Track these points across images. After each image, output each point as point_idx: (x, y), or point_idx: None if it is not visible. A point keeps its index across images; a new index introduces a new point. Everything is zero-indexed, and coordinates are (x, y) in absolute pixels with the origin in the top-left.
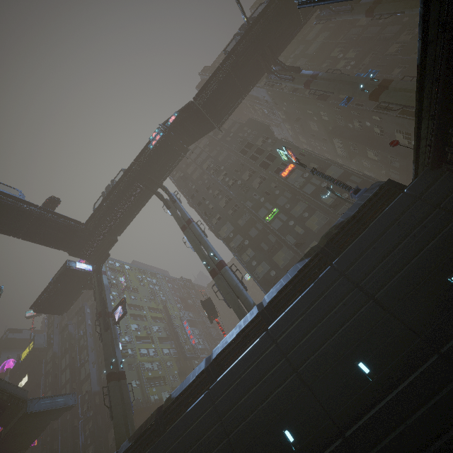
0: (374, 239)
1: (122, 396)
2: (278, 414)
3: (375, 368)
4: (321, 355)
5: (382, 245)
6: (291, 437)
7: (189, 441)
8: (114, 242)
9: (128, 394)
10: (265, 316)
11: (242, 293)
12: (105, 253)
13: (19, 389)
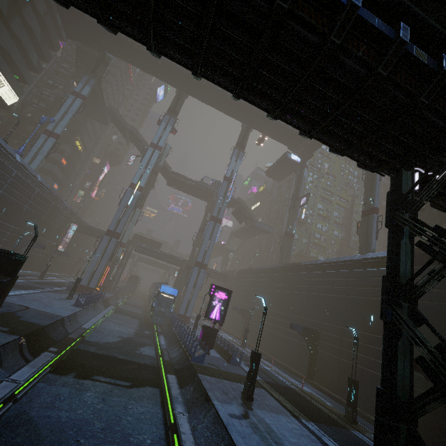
0: (445, 274)
1: (288, 245)
2: (329, 302)
3: (376, 323)
4: (360, 299)
5: (445, 282)
6: (327, 312)
7: (296, 282)
8: (318, 147)
9: (291, 246)
10: (355, 263)
11: (371, 239)
12: (311, 153)
13: (252, 214)
